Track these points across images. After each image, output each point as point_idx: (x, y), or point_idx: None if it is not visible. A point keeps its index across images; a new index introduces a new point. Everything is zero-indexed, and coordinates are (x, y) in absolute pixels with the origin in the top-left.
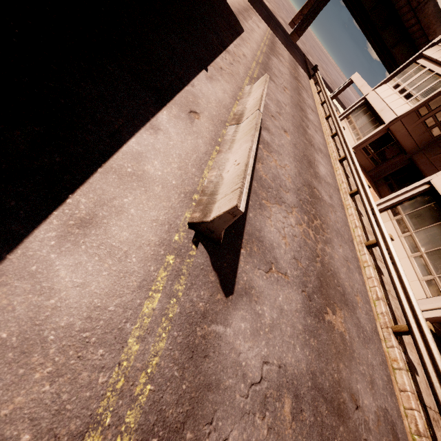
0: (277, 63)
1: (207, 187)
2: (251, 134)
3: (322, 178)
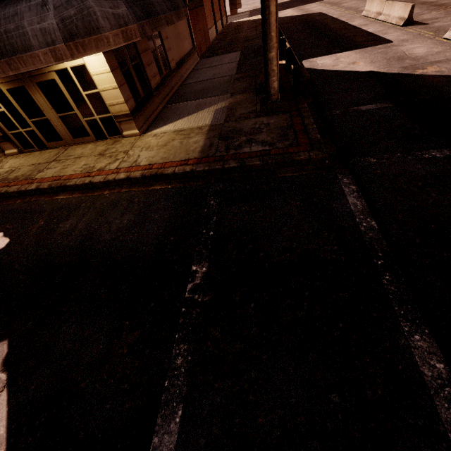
0: (347, 4)
1: (396, 22)
2: (394, 3)
3: (436, 1)
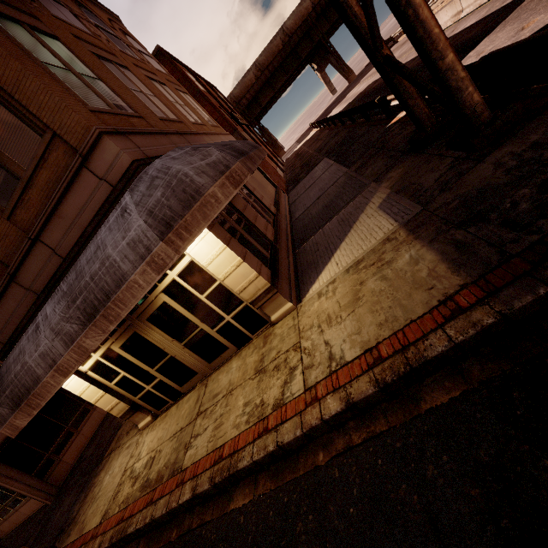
0: None
1: None
2: None
3: None
